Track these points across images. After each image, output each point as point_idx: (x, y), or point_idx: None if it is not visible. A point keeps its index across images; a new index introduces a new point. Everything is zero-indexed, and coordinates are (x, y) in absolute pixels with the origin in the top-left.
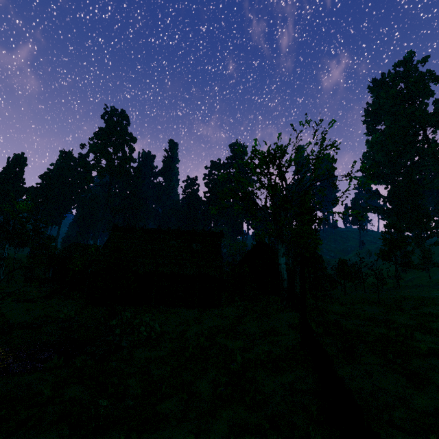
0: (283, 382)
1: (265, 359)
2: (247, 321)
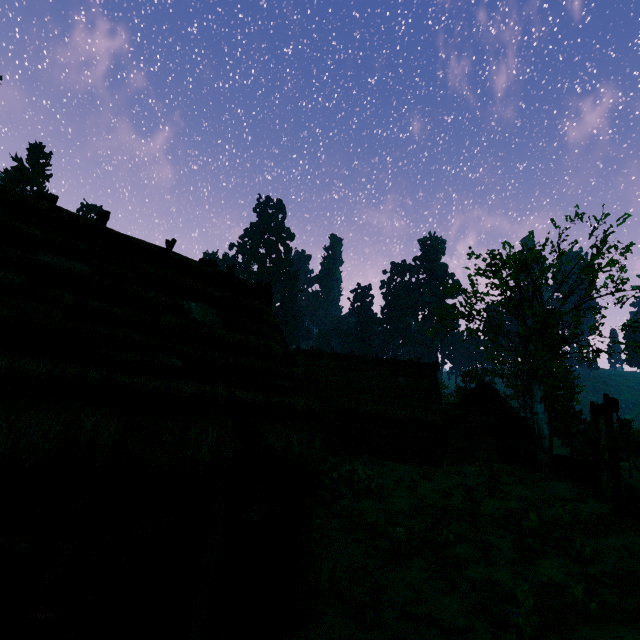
0: (611, 544)
1: (569, 521)
2: (510, 482)
